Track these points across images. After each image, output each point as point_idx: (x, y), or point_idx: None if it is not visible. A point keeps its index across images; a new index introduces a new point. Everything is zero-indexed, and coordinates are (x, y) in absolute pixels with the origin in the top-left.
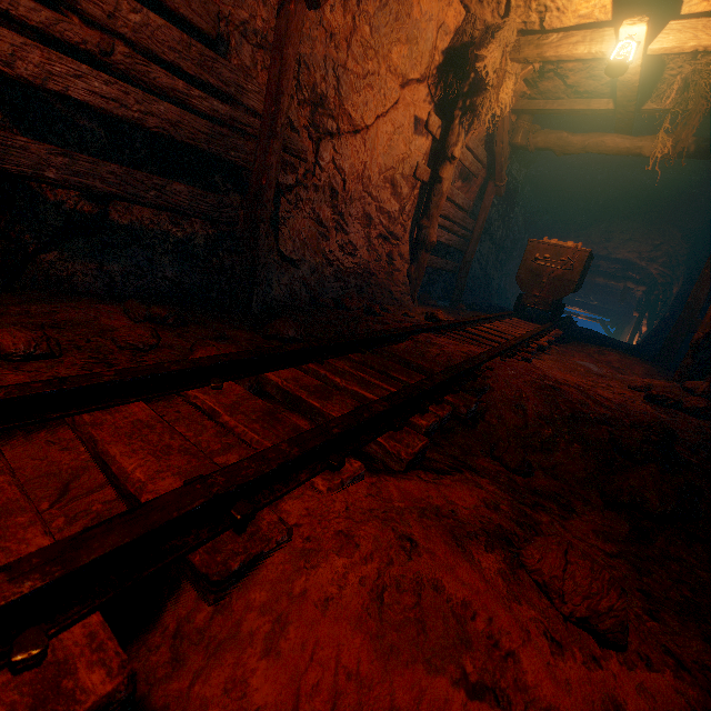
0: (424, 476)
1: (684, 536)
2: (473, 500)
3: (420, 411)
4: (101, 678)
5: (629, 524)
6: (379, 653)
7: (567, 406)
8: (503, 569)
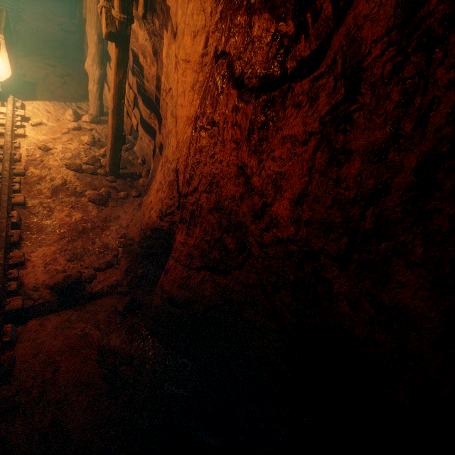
0: (28, 58)
1: (66, 60)
2: (37, 59)
3: (18, 47)
4: (23, 71)
5: (59, 60)
6: (38, 69)
7: (42, 39)
8: (44, 64)
